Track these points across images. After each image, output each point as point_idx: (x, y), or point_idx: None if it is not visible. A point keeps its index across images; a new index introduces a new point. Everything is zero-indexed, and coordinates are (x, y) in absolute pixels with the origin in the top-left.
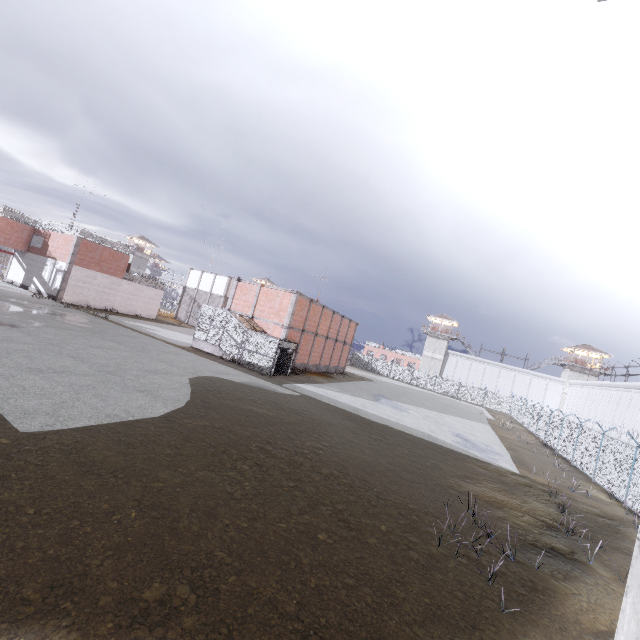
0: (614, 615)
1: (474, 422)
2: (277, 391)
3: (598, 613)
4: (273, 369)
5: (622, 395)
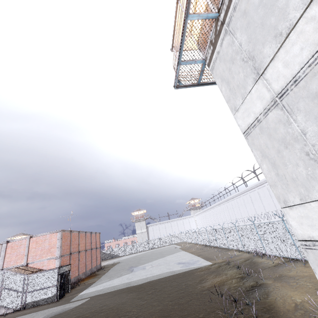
0: (289, 296)
1: (177, 253)
2: (72, 307)
3: (286, 300)
4: (58, 294)
5: (213, 211)
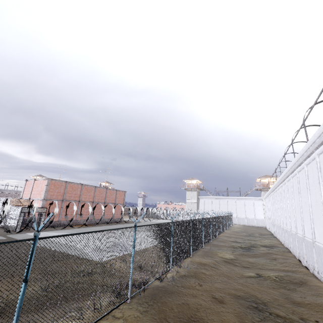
0: None
1: None
2: None
3: None
4: (19, 226)
5: (272, 196)
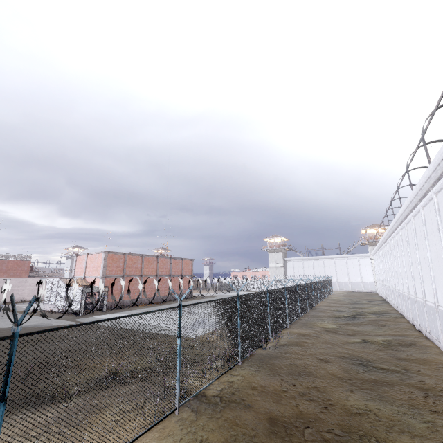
0: None
1: None
2: (49, 325)
3: None
4: (82, 310)
5: (382, 252)
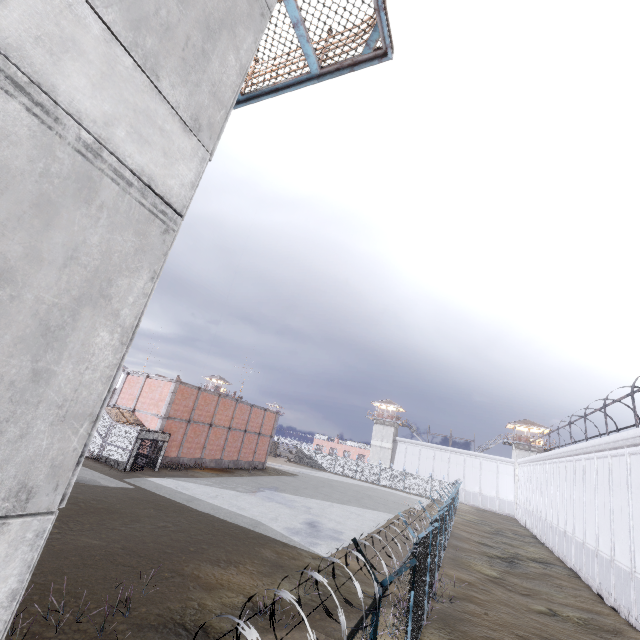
0: None
1: (375, 511)
2: (97, 483)
3: None
4: (131, 463)
5: (543, 468)
